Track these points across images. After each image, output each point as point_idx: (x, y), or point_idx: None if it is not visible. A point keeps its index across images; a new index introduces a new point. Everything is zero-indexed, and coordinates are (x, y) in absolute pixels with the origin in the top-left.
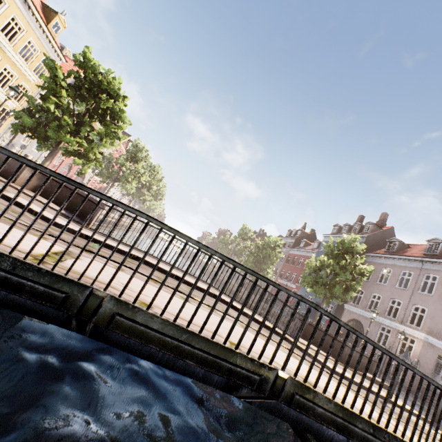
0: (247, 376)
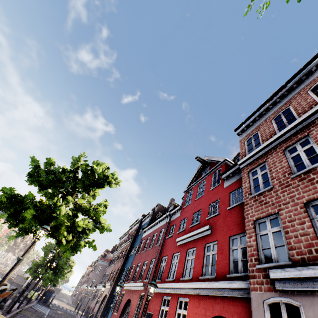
0: None
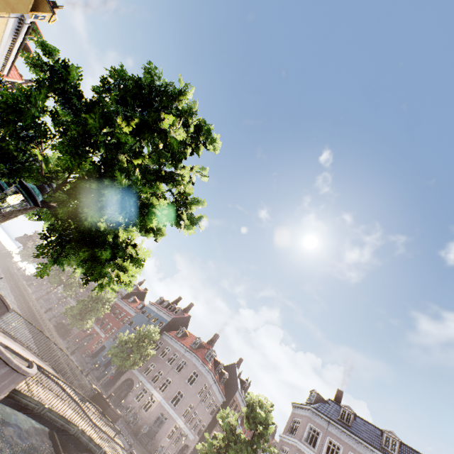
0: (71, 428)
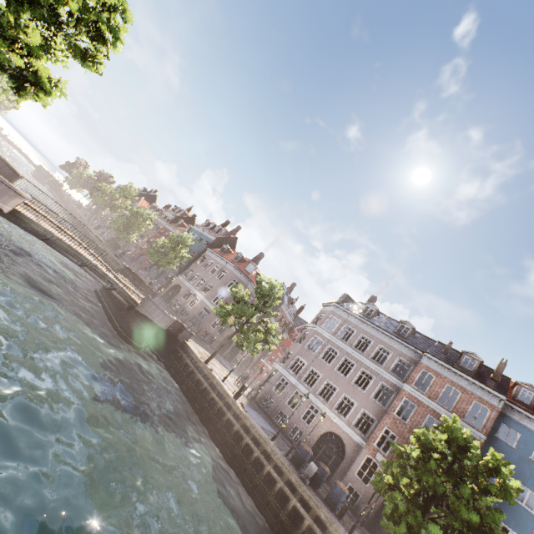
0: (84, 260)
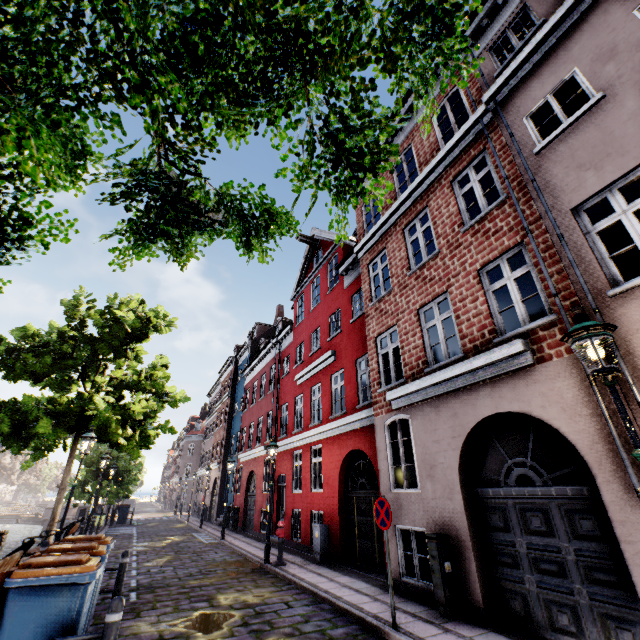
0: None
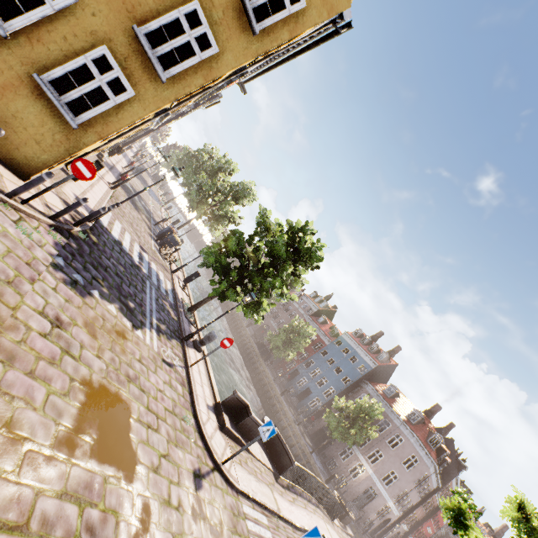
0: None
